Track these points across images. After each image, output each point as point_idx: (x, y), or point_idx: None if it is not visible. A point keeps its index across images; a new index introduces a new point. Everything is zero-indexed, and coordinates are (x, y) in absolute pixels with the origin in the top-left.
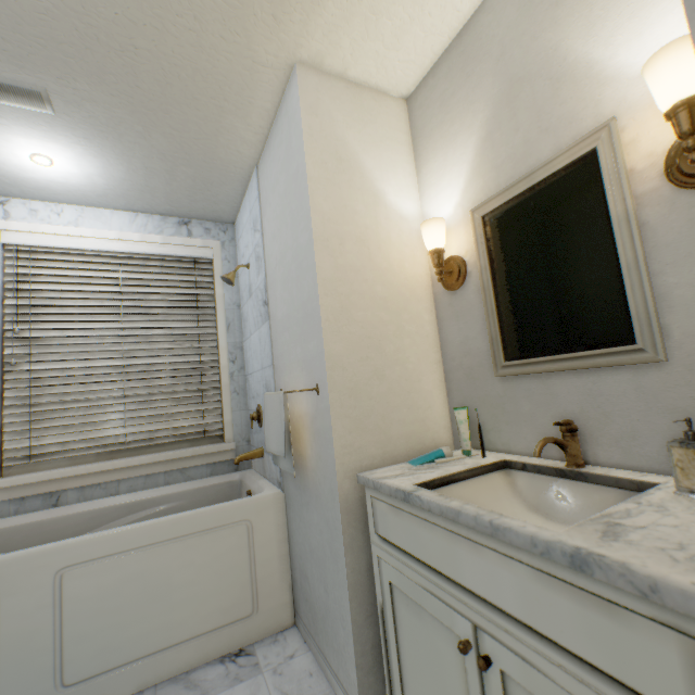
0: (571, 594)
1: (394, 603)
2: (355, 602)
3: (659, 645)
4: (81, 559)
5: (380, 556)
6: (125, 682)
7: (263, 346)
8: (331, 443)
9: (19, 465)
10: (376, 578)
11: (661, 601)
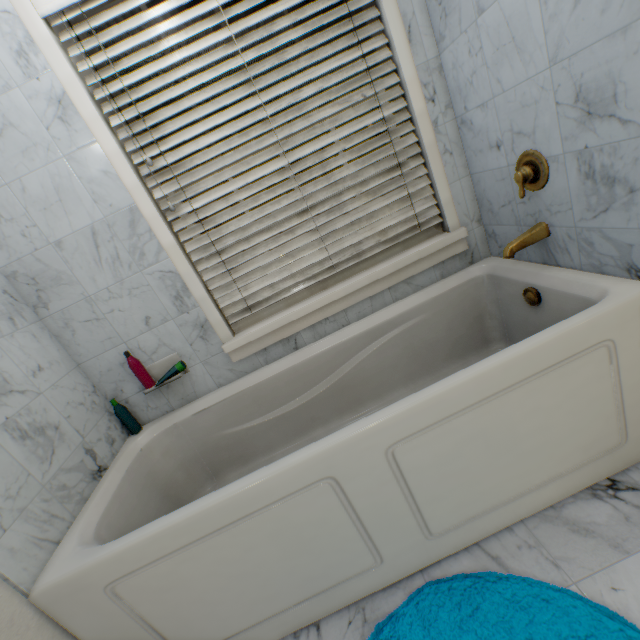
0: None
1: None
2: None
3: None
4: (406, 433)
5: None
6: (488, 524)
7: (565, 1)
8: None
9: (241, 319)
10: None
11: None
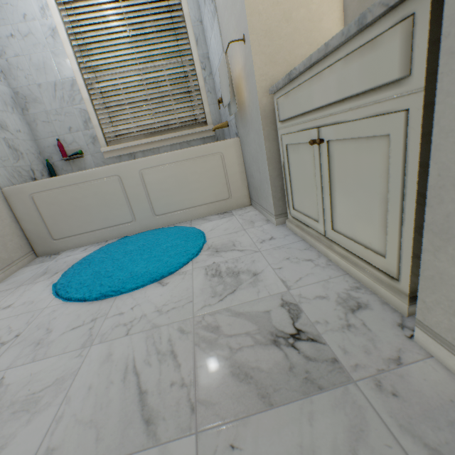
0: (358, 55)
1: (288, 156)
2: (271, 167)
3: (392, 43)
4: (147, 167)
5: (281, 134)
6: (178, 218)
7: (217, 42)
8: (253, 74)
9: (113, 141)
10: (280, 149)
11: (394, 1)
